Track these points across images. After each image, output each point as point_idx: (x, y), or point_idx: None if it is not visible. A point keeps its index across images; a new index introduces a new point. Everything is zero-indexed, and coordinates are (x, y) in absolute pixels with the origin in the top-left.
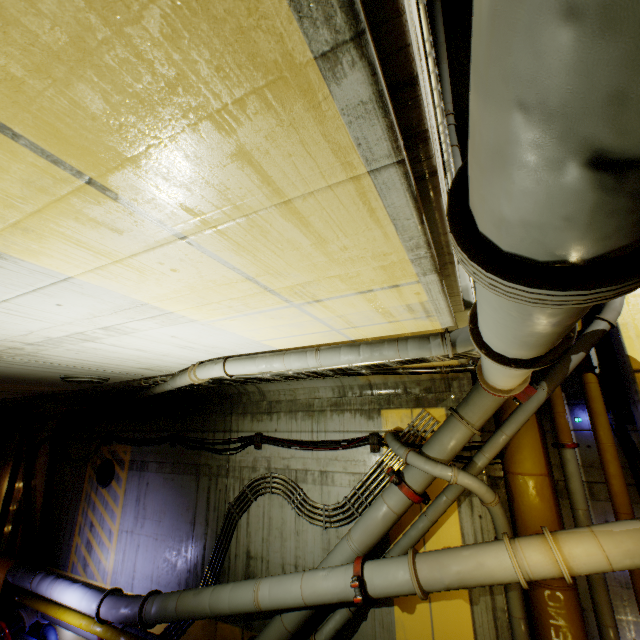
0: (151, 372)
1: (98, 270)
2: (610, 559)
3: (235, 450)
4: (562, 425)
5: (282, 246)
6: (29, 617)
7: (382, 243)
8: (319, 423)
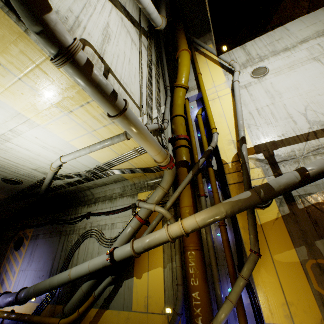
0: (39, 174)
1: (2, 93)
2: (197, 221)
3: (78, 221)
4: (200, 188)
5: (45, 82)
6: None
7: (69, 81)
8: (114, 203)
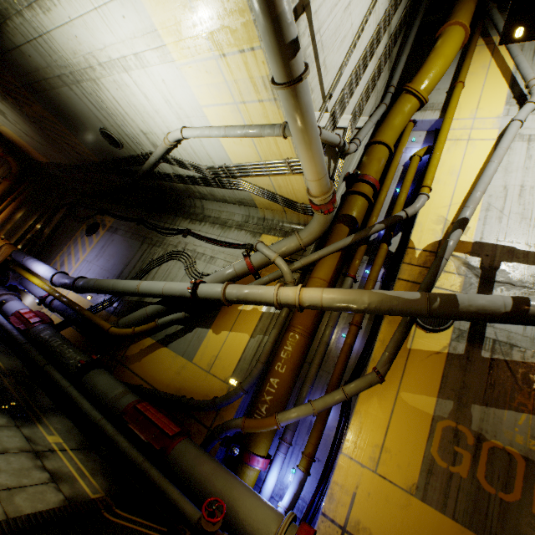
0: (147, 143)
1: None
2: (323, 297)
3: (171, 234)
4: (354, 265)
5: None
6: (13, 278)
7: (240, 0)
8: (225, 232)
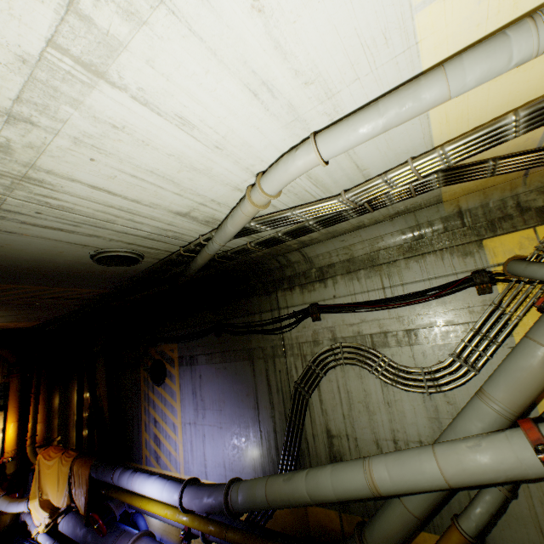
0: (191, 228)
1: None
2: None
3: (289, 327)
4: None
5: None
6: (117, 508)
7: None
8: (391, 277)
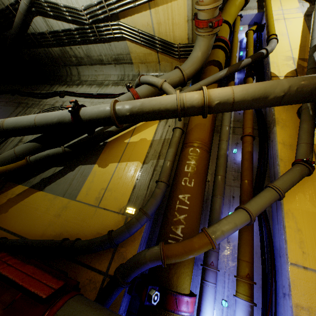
0: None
1: None
2: (234, 90)
3: (47, 96)
4: None
5: None
6: None
7: None
8: (102, 89)
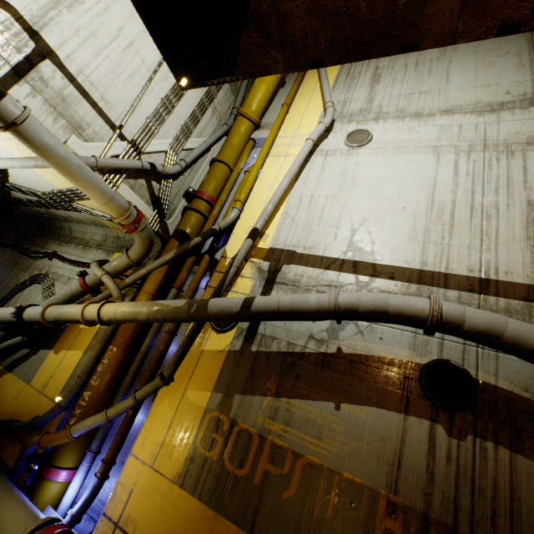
0: None
1: None
2: (117, 311)
3: (39, 258)
4: (180, 276)
5: None
6: None
7: None
8: (85, 253)
